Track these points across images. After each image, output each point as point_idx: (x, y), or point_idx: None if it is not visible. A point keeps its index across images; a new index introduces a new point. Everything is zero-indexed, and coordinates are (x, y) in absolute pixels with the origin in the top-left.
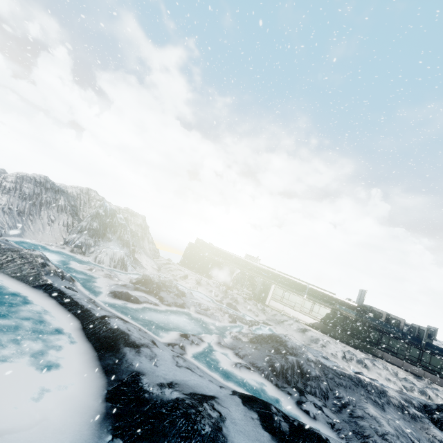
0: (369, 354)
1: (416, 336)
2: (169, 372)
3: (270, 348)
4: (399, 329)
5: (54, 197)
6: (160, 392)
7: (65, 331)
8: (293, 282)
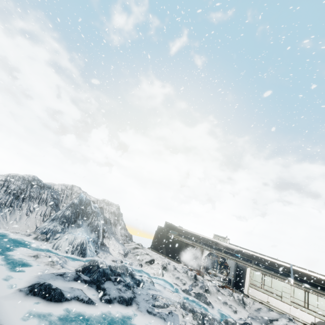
0: None
1: None
2: None
3: None
4: None
5: (38, 192)
6: None
7: None
8: (272, 262)
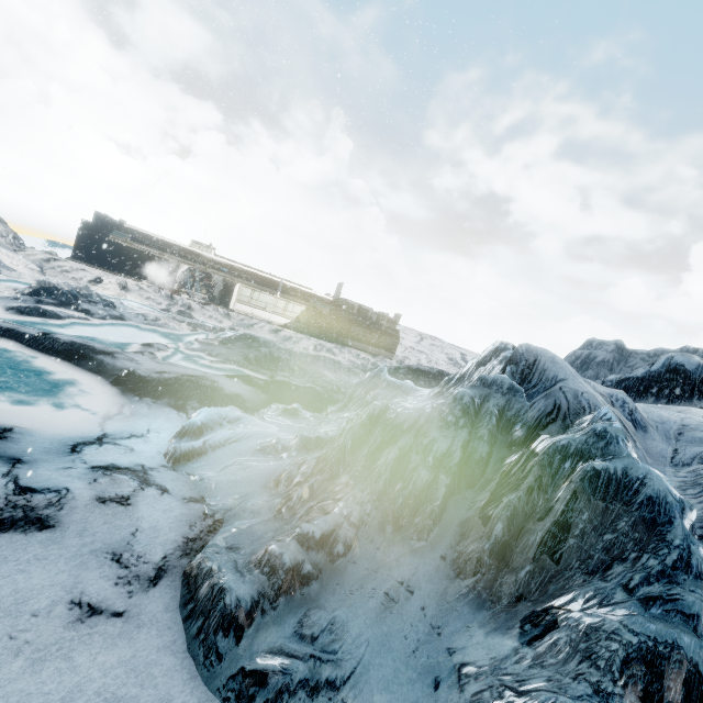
0: (339, 345)
1: (380, 322)
2: (156, 367)
3: (243, 346)
4: (367, 318)
5: None
6: (160, 376)
7: (6, 351)
8: (264, 278)
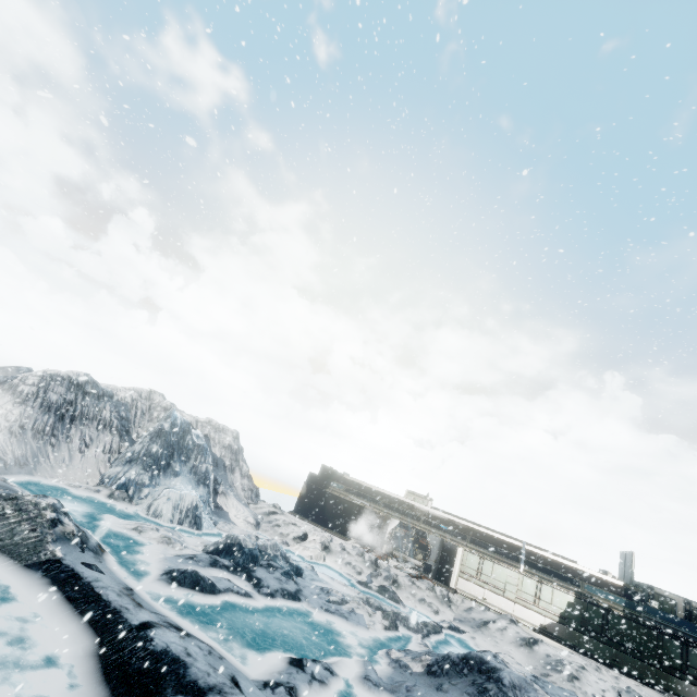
0: (670, 695)
1: None
2: None
3: (468, 687)
4: None
5: (95, 406)
6: None
7: (65, 659)
8: (496, 540)
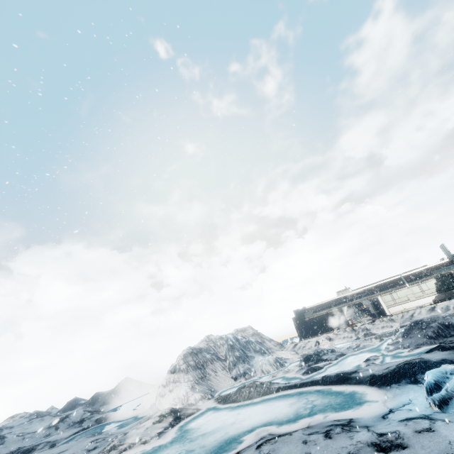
0: None
1: None
2: (381, 368)
3: (418, 331)
4: None
5: (202, 356)
6: (388, 370)
7: (318, 391)
8: (389, 282)
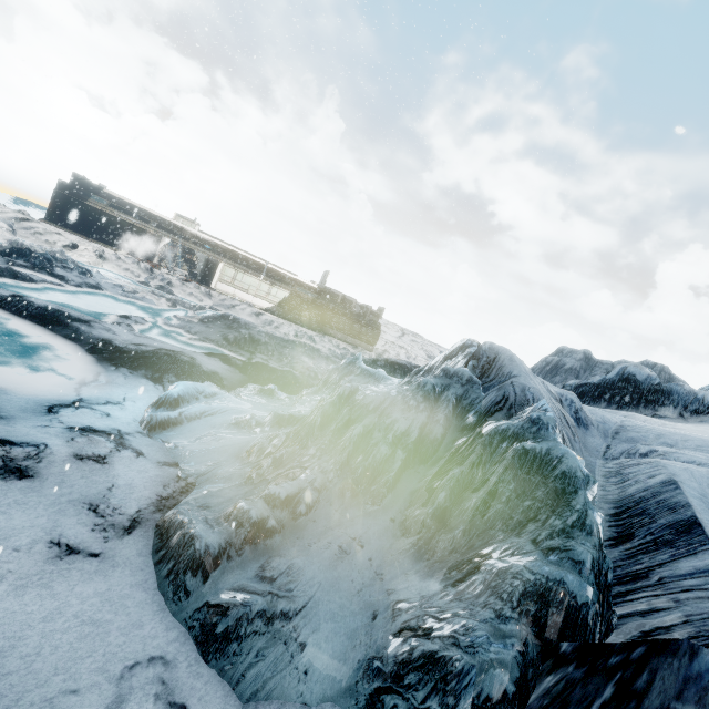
0: (321, 334)
1: (363, 314)
2: (133, 339)
3: (223, 326)
4: (350, 309)
5: None
6: (137, 348)
7: None
8: (249, 259)
